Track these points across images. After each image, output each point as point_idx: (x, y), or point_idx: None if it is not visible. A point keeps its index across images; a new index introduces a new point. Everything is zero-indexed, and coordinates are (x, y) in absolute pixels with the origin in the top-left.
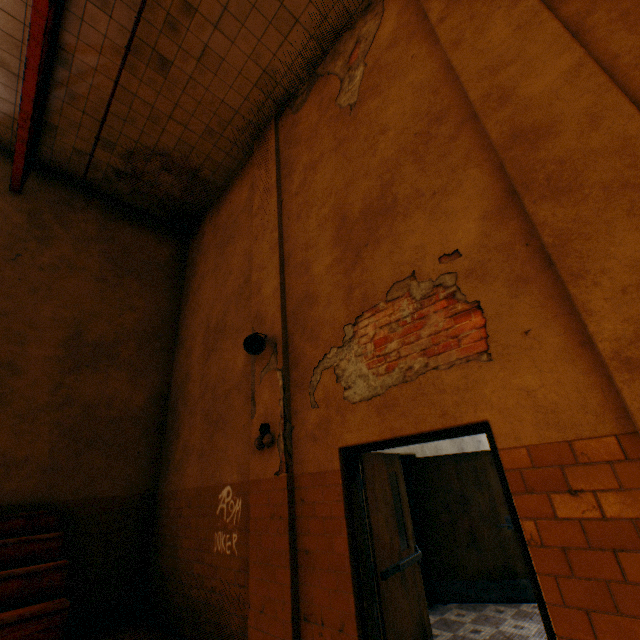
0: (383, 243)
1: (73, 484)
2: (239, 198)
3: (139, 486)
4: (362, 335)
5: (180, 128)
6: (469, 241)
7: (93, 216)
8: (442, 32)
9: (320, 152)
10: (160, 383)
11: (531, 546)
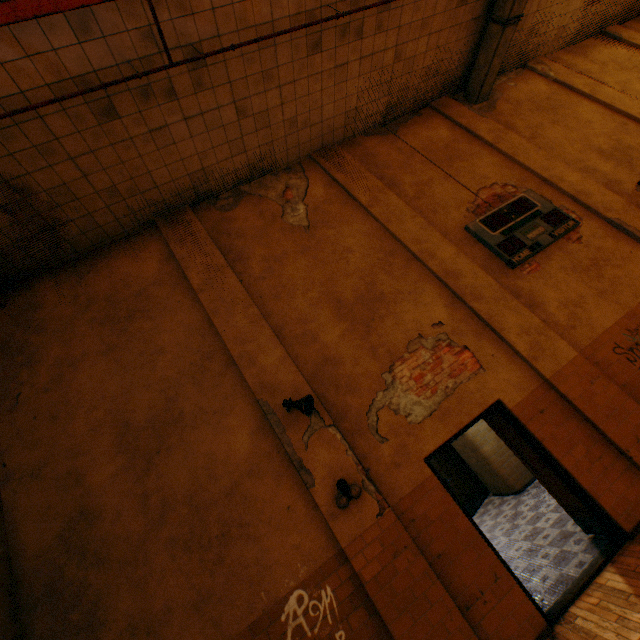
0: (387, 318)
1: None
2: (138, 269)
3: None
4: (402, 376)
5: (76, 173)
6: (444, 317)
7: None
8: (374, 212)
9: (282, 250)
10: None
11: (543, 441)
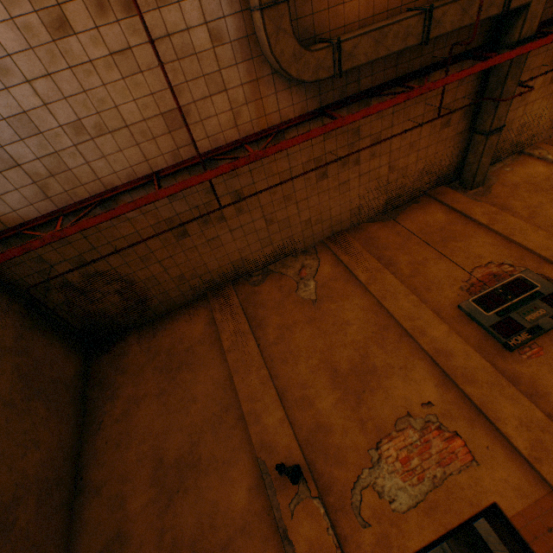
0: (377, 391)
1: None
2: (190, 329)
3: None
4: (388, 456)
5: (161, 269)
6: (434, 397)
7: (12, 321)
8: (371, 289)
9: (293, 320)
10: None
11: None
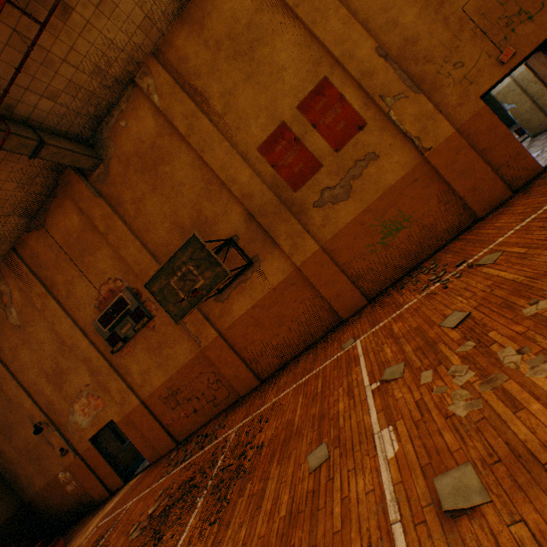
0: (68, 382)
1: None
2: None
3: (13, 508)
4: (77, 410)
5: None
6: (90, 381)
7: None
8: (46, 316)
9: (15, 343)
10: None
11: (127, 435)
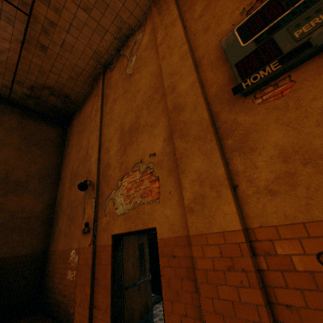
0: (134, 144)
1: (4, 250)
2: (88, 110)
3: (38, 249)
4: (123, 185)
5: (56, 76)
6: (159, 150)
7: (15, 117)
8: (160, 50)
9: (118, 95)
10: (50, 199)
11: (161, 277)
